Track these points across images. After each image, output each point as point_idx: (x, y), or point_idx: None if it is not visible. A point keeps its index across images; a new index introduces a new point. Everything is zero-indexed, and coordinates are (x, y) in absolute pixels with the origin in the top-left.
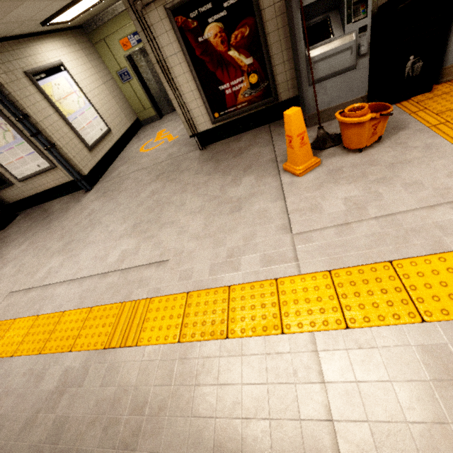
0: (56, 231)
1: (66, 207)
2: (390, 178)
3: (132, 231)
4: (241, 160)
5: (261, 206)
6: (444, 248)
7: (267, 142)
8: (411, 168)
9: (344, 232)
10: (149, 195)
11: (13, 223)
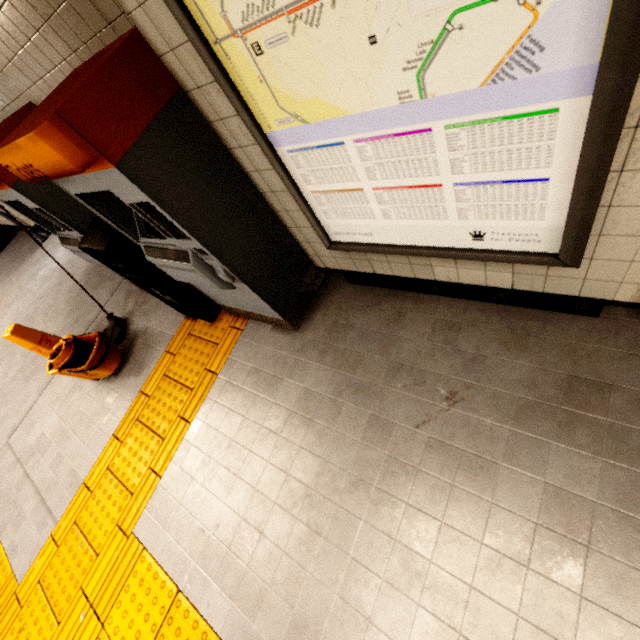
0: (1, 292)
1: (25, 256)
2: (66, 437)
3: (4, 341)
4: (88, 300)
5: (33, 389)
6: (2, 531)
7: (116, 286)
8: (80, 438)
9: (11, 468)
10: (41, 295)
11: (6, 248)
